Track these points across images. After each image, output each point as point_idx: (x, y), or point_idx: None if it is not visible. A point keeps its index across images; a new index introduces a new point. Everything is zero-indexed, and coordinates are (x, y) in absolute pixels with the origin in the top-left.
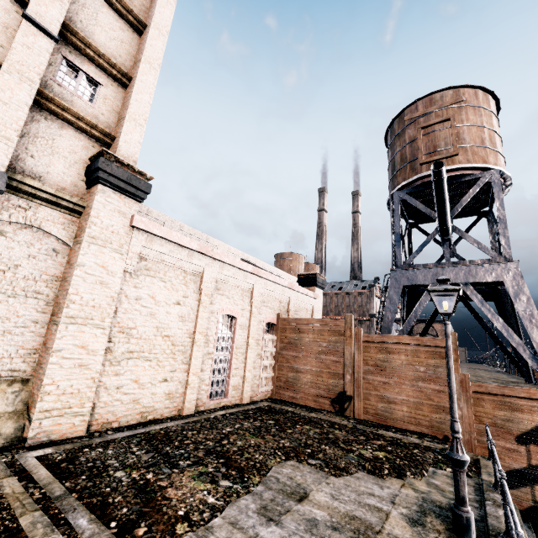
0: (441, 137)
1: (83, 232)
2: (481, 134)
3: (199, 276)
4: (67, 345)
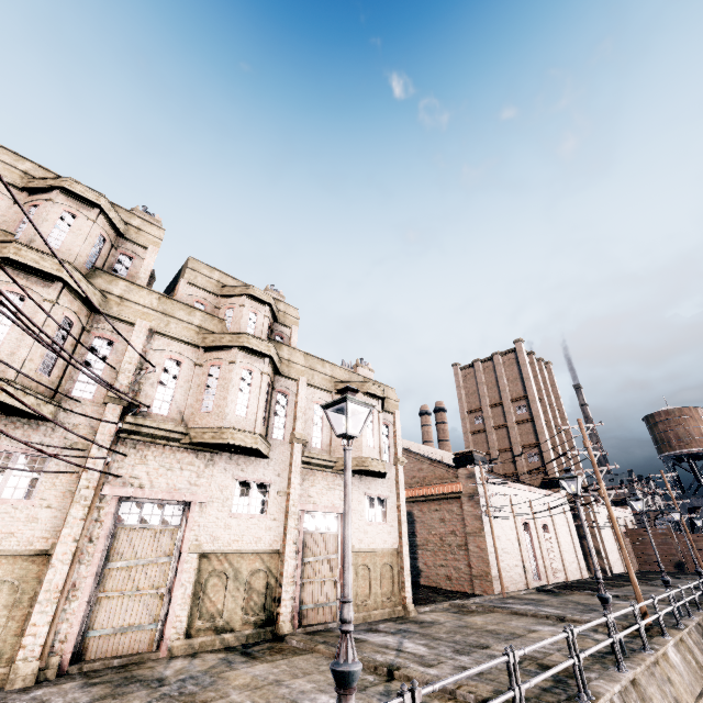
0: (680, 433)
1: (593, 512)
2: (700, 431)
3: (607, 517)
4: (606, 547)
